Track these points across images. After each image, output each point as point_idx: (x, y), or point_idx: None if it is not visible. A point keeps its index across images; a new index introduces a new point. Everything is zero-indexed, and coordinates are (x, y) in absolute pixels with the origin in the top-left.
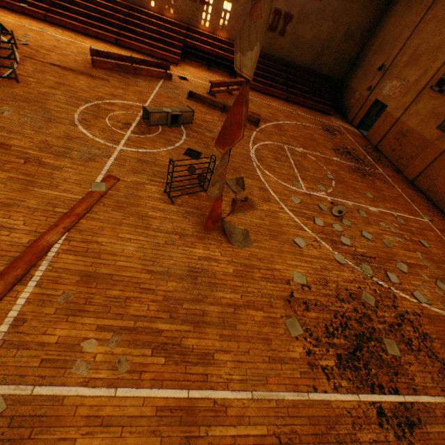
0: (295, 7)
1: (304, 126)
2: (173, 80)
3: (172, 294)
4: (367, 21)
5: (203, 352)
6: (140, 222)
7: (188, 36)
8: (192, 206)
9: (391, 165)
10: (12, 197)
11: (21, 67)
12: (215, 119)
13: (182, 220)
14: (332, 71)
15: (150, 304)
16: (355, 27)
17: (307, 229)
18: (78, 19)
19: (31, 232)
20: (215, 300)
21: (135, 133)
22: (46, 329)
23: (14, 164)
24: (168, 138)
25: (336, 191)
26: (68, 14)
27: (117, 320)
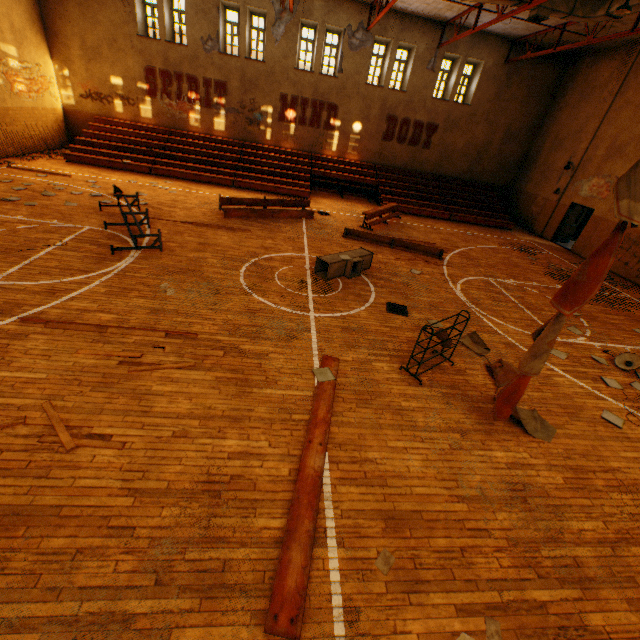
0: (439, 116)
1: (492, 249)
2: (314, 217)
3: (514, 533)
4: (530, 118)
5: (624, 637)
6: (401, 420)
7: (312, 165)
8: (445, 384)
9: (631, 284)
10: (235, 406)
11: (155, 232)
12: (389, 258)
13: (447, 408)
14: (495, 177)
15: (497, 556)
16: (516, 126)
17: (605, 397)
18: (187, 166)
19: (284, 457)
20: (576, 536)
21: (316, 292)
22: (393, 622)
23: (212, 358)
24: (356, 293)
25: (596, 333)
26: (176, 162)
27: (473, 591)
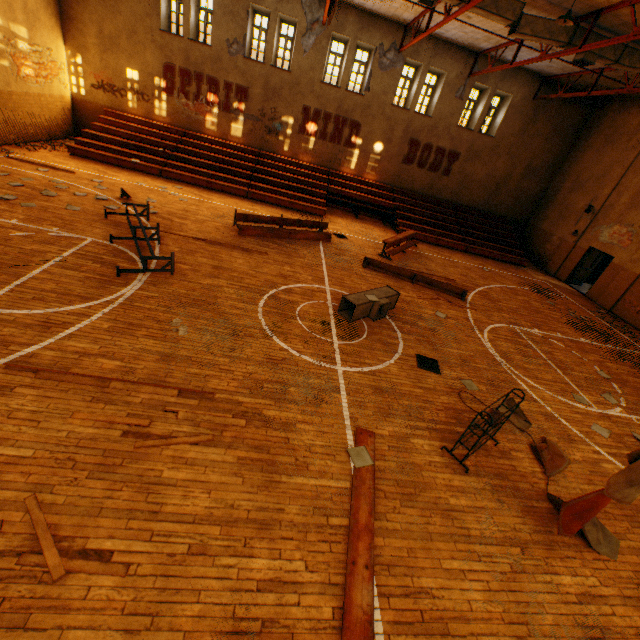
0: (462, 145)
1: (510, 289)
2: (331, 240)
3: None
4: (552, 156)
5: None
6: (452, 526)
7: (329, 181)
8: (491, 471)
9: None
10: (262, 503)
11: (165, 249)
12: (412, 295)
13: (499, 508)
14: (511, 211)
15: None
16: (537, 162)
17: None
18: (199, 171)
19: (325, 586)
20: None
21: (341, 337)
22: None
23: (232, 428)
24: (383, 340)
25: (631, 402)
26: (188, 166)
27: None
